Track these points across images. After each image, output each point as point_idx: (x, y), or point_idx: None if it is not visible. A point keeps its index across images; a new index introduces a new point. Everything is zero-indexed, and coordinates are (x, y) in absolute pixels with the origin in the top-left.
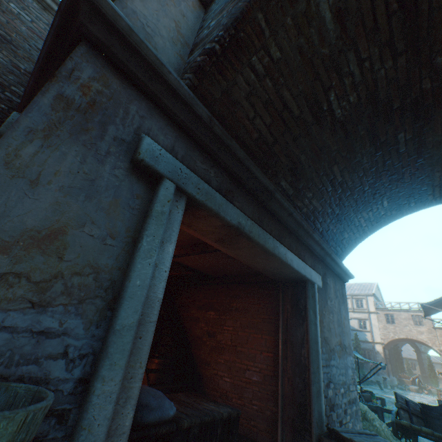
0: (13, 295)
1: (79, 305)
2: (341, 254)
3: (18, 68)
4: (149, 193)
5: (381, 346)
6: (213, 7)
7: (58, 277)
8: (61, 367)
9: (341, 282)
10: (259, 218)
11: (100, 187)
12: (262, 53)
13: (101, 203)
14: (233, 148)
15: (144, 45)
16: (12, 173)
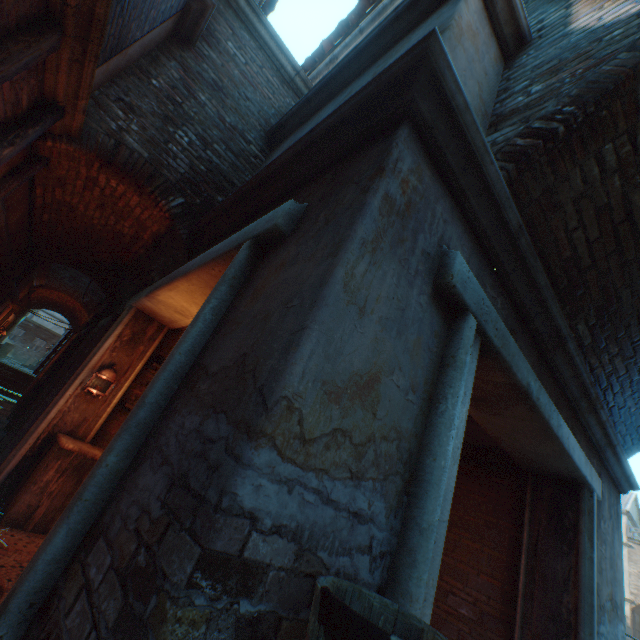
0: (338, 459)
1: (383, 482)
2: (629, 448)
3: (223, 121)
4: (444, 330)
5: (629, 605)
6: (524, 61)
7: (370, 441)
8: (365, 566)
9: (616, 493)
10: (537, 375)
11: (407, 319)
12: (622, 139)
13: (407, 341)
14: (533, 269)
15: (474, 127)
16: (348, 298)
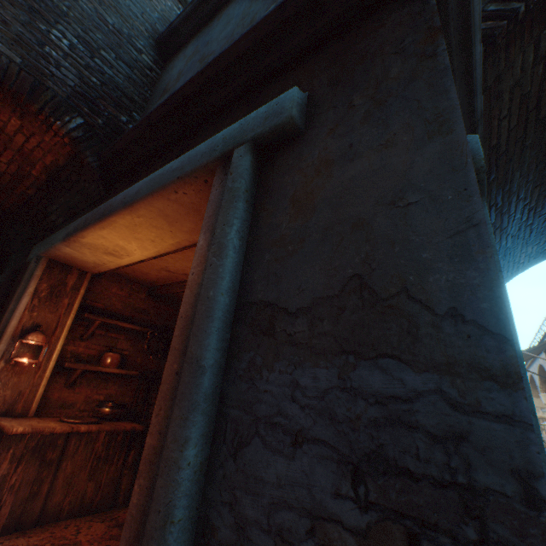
0: None
1: None
2: None
3: (105, 22)
4: None
5: None
6: None
7: None
8: None
9: None
10: None
11: None
12: None
13: None
14: None
15: None
16: None
